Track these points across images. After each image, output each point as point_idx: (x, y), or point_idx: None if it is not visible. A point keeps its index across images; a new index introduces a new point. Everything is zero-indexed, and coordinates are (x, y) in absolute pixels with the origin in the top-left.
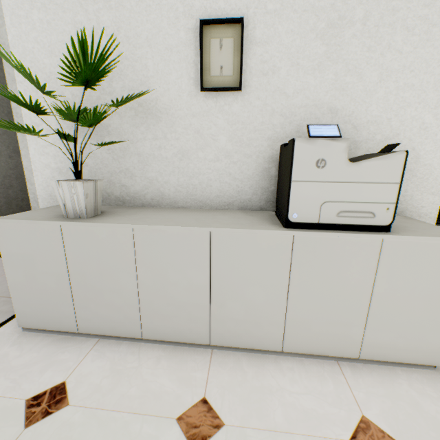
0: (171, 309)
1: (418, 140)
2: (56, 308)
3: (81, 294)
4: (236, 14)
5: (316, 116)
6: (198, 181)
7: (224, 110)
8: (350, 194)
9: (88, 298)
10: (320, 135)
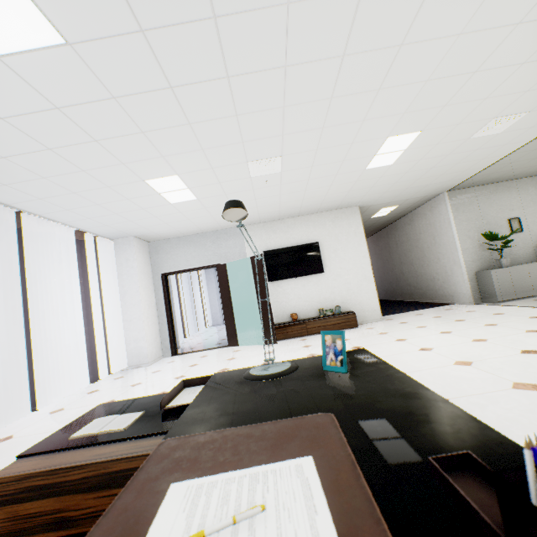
0: None
1: None
2: (509, 292)
3: (515, 286)
4: (515, 216)
5: None
6: (516, 256)
7: (518, 237)
8: None
9: (517, 286)
10: None
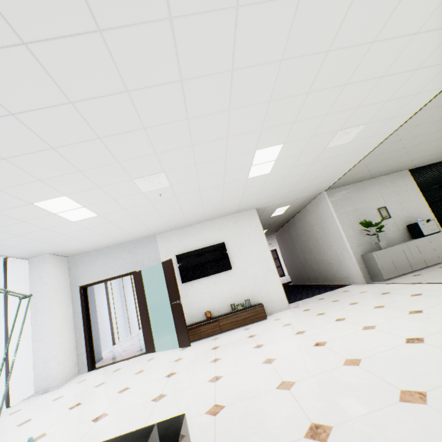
0: (415, 260)
1: (427, 217)
2: (391, 270)
3: (395, 264)
4: (382, 206)
5: (407, 218)
6: (390, 238)
7: (389, 222)
8: (430, 228)
9: (397, 264)
10: (419, 220)
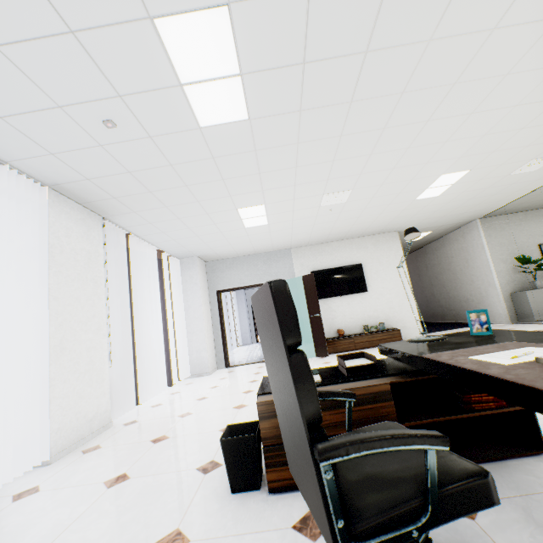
0: None
1: None
2: None
3: None
4: None
5: None
6: None
7: None
8: None
9: None
10: None
